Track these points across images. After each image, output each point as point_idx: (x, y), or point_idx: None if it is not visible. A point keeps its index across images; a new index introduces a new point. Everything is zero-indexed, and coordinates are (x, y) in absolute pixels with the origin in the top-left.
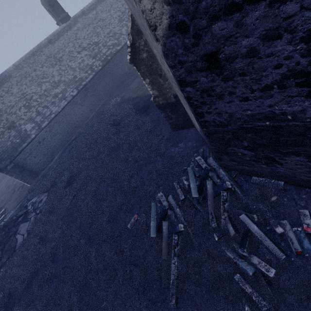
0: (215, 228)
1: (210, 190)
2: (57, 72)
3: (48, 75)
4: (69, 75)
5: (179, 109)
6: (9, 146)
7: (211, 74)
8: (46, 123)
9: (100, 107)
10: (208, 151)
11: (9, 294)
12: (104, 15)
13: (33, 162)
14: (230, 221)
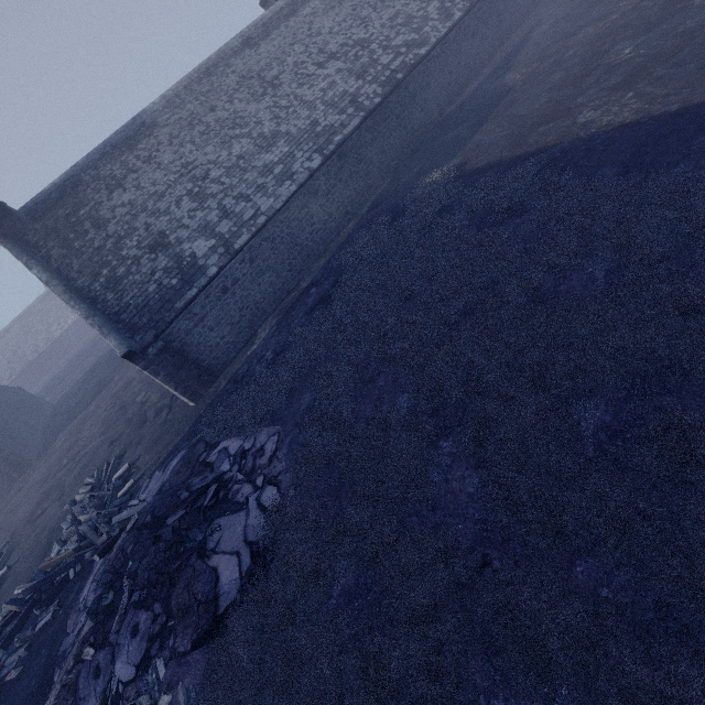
0: None
1: None
2: (267, 113)
3: (246, 120)
4: (299, 118)
5: None
6: (154, 294)
7: None
8: (245, 239)
9: (372, 205)
10: None
11: None
12: None
13: (206, 343)
14: None
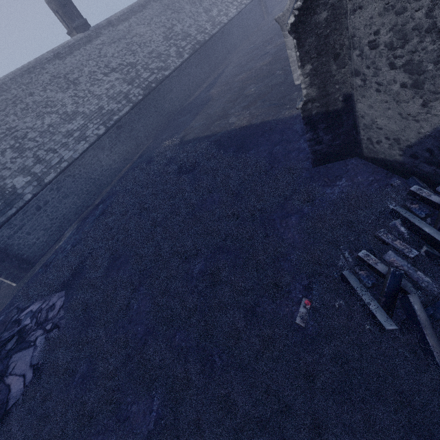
0: None
1: None
2: (70, 99)
3: (55, 103)
4: (91, 104)
5: (343, 123)
6: None
7: None
8: (52, 176)
9: (140, 155)
10: (418, 180)
11: None
12: (141, 30)
13: (25, 243)
14: None
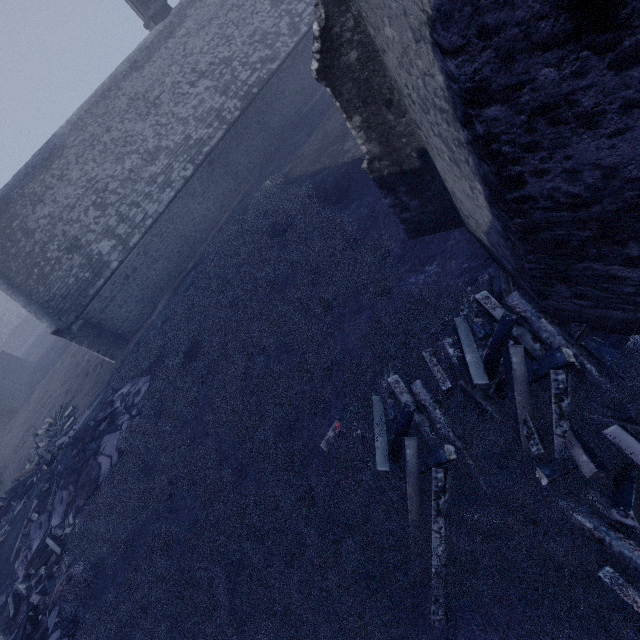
0: (539, 456)
1: (519, 368)
2: (151, 131)
3: (134, 138)
4: (176, 134)
5: (429, 185)
6: (73, 285)
7: (578, 53)
8: (137, 238)
9: (240, 198)
10: (505, 278)
11: (94, 567)
12: None
13: (118, 317)
14: (580, 442)
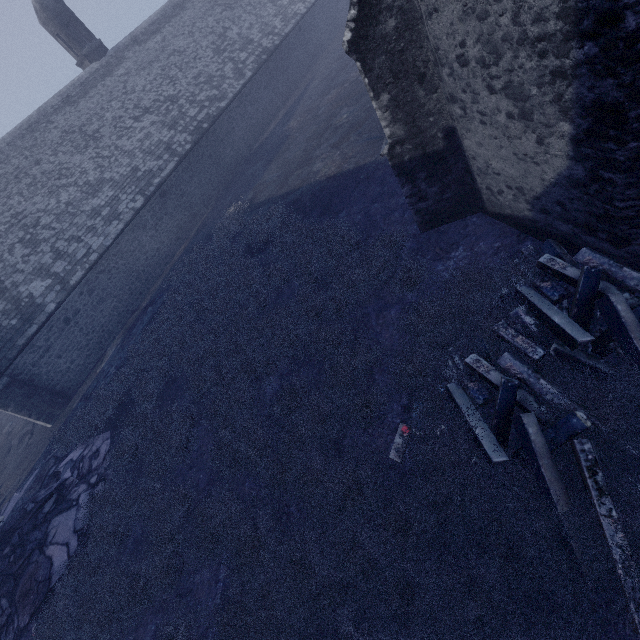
0: None
1: (627, 315)
2: (91, 163)
3: (71, 170)
4: (121, 166)
5: (450, 168)
6: None
7: None
8: (80, 275)
9: (197, 230)
10: (555, 244)
11: None
12: (181, 43)
13: (56, 369)
14: None
